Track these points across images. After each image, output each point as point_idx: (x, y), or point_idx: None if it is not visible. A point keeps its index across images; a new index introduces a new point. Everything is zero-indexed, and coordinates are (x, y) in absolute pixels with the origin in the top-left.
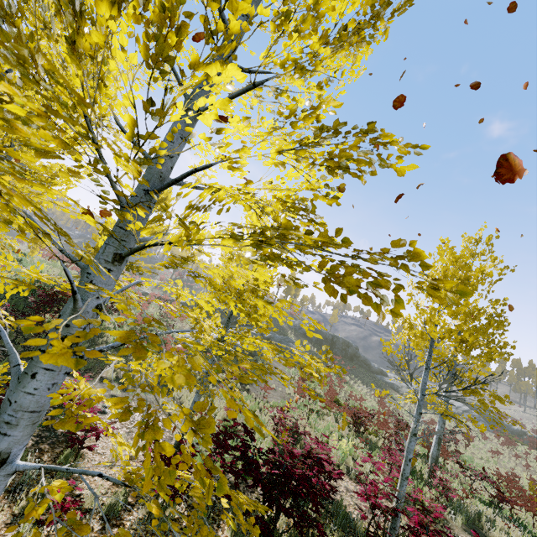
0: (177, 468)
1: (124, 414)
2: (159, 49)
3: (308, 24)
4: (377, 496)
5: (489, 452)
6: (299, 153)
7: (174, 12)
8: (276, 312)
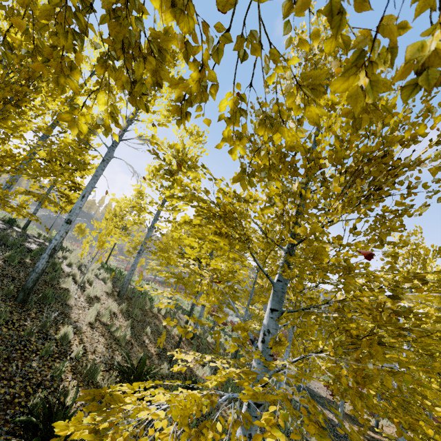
0: None
1: None
2: None
3: None
4: None
5: None
6: None
7: None
8: None
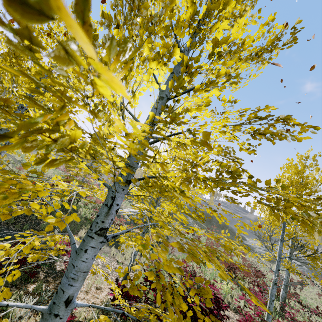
0: (130, 298)
1: (157, 284)
2: (179, 82)
3: (236, 54)
4: None
5: (316, 294)
6: (236, 127)
7: (192, 66)
8: (218, 216)
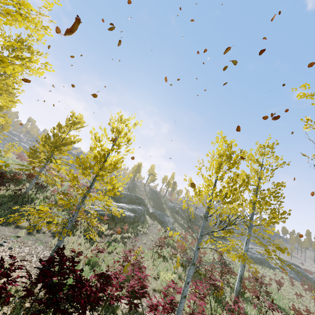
0: None
1: None
2: None
3: None
4: (155, 308)
5: (295, 295)
6: None
7: None
8: None
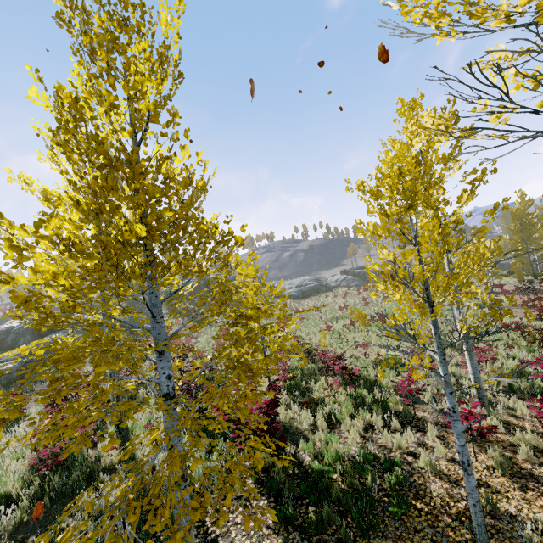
0: None
1: None
2: None
3: None
4: None
5: (346, 308)
6: None
7: None
8: None
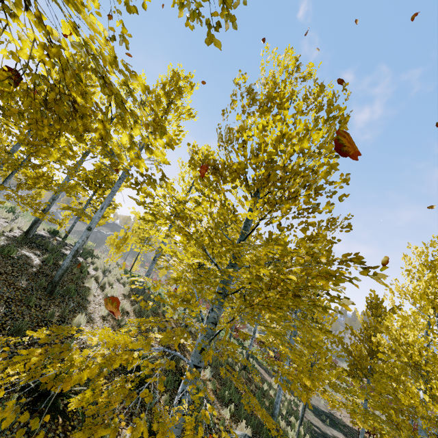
0: None
1: None
2: None
3: None
4: None
5: None
6: None
7: None
8: None
